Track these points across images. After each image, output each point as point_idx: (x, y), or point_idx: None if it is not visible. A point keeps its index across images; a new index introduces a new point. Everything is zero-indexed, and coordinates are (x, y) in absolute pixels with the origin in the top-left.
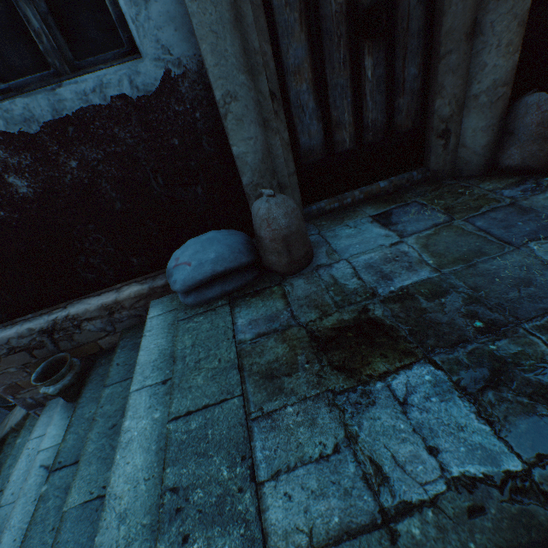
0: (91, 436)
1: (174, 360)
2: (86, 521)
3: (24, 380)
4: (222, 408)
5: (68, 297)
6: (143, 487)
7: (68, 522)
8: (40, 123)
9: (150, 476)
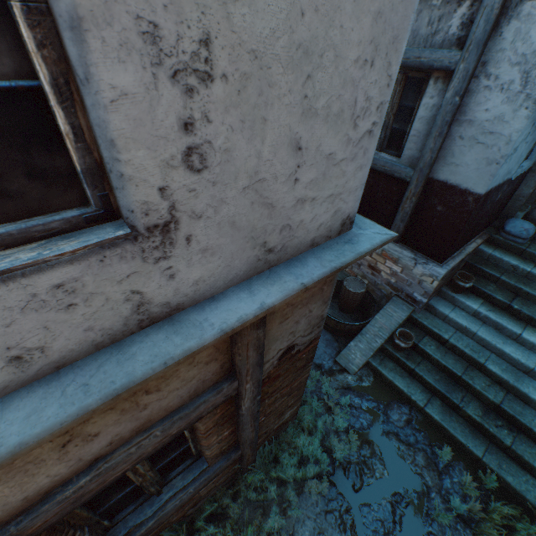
0: (522, 287)
1: None
2: None
3: (437, 288)
4: None
5: (463, 245)
6: None
7: None
8: (514, 177)
9: None
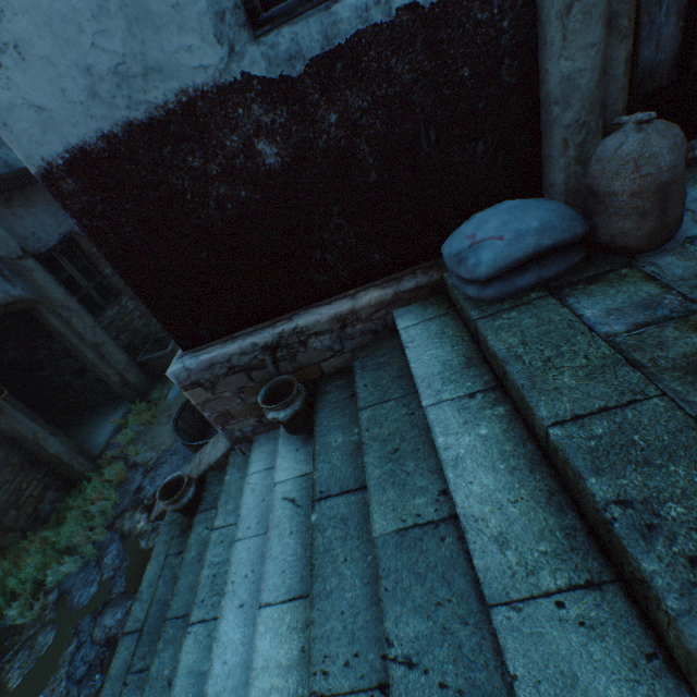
0: (368, 460)
1: (502, 360)
2: (412, 550)
3: (236, 408)
4: (636, 410)
5: (293, 307)
6: (513, 510)
7: (386, 549)
8: (305, 61)
9: (516, 498)
